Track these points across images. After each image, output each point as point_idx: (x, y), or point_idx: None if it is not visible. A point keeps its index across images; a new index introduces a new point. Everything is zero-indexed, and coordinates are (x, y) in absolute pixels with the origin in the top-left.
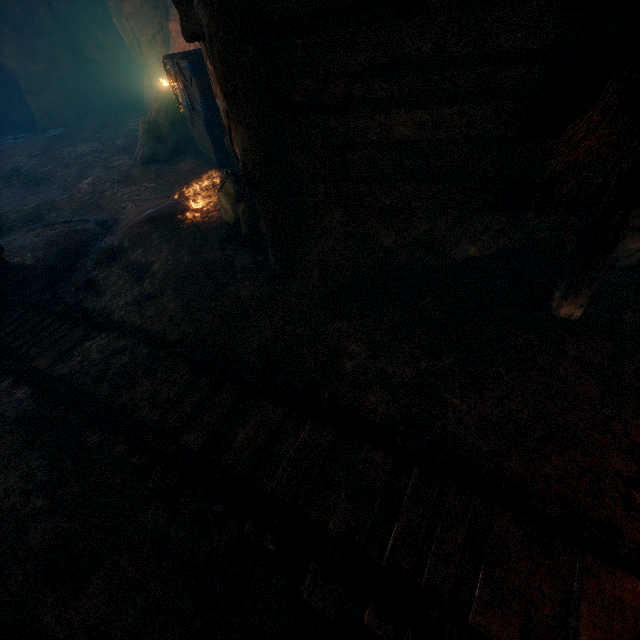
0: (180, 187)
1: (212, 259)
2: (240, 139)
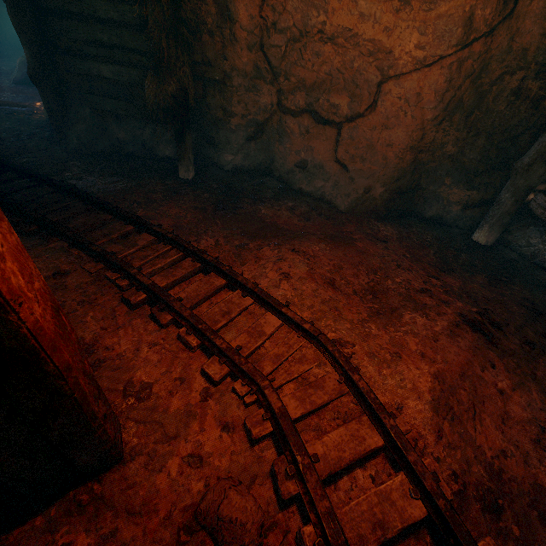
0: (34, 101)
1: (24, 130)
2: (26, 54)
